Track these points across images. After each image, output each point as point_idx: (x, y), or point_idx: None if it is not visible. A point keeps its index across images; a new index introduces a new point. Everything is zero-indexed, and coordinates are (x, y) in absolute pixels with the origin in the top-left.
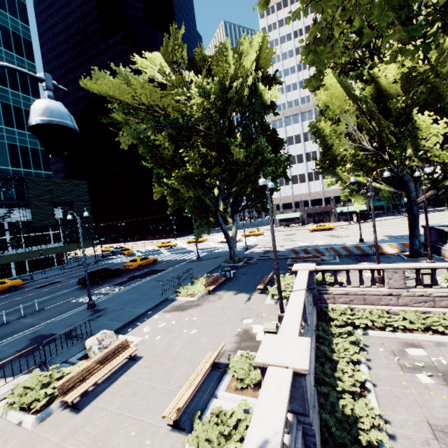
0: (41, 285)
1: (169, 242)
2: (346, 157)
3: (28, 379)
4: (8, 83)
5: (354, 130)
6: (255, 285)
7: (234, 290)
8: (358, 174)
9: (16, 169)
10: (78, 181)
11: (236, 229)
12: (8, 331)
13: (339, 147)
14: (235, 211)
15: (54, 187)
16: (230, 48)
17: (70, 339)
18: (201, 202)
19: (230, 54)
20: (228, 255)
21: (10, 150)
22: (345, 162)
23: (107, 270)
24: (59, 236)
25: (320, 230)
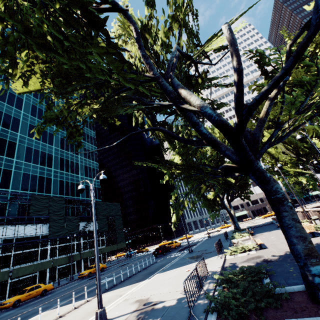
0: (118, 266)
1: (168, 241)
2: (286, 162)
3: (226, 251)
4: (87, 156)
5: (285, 150)
6: (274, 229)
7: (265, 232)
8: (295, 168)
9: (87, 198)
10: (116, 203)
11: (233, 211)
12: (158, 265)
13: (281, 158)
14: (230, 200)
15: (106, 207)
16: (209, 128)
17: (210, 252)
18: (208, 199)
19: (215, 130)
20: (228, 232)
21: (86, 188)
22: (287, 164)
23: (165, 246)
24: (104, 241)
25: (269, 217)
